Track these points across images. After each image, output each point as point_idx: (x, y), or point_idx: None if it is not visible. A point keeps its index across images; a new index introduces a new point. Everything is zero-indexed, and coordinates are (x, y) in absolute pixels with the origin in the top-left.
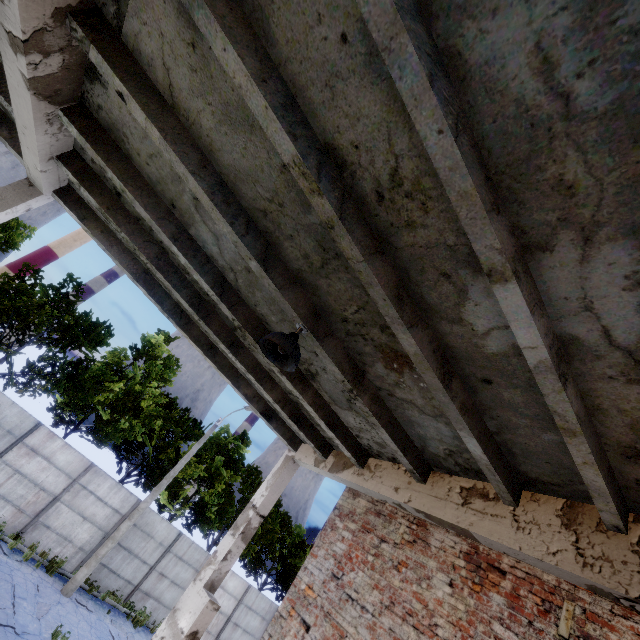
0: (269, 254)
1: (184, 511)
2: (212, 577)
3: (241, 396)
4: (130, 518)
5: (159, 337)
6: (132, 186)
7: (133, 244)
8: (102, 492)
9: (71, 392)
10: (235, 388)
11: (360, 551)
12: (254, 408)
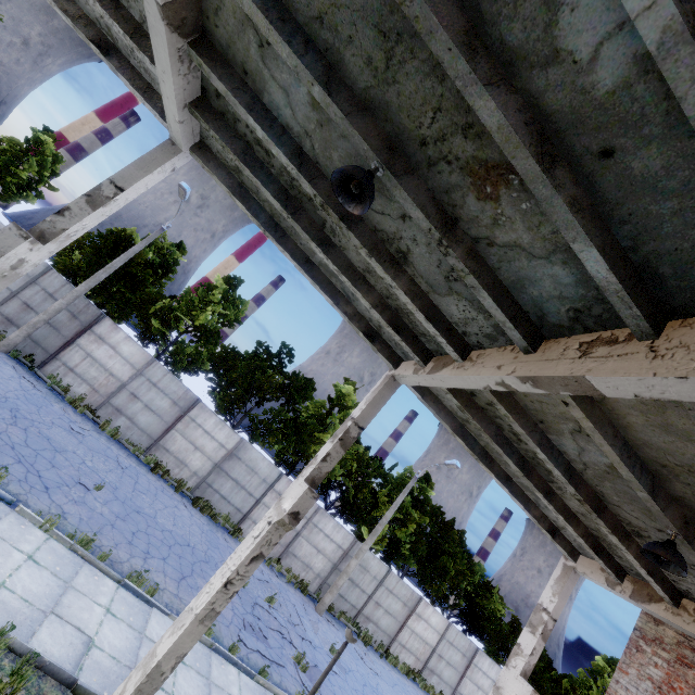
0: (654, 485)
1: (382, 546)
2: (524, 667)
3: (529, 516)
4: (357, 557)
5: (349, 388)
6: (514, 413)
7: (481, 428)
8: (328, 530)
9: (297, 445)
10: (526, 511)
11: (683, 684)
12: (541, 527)
